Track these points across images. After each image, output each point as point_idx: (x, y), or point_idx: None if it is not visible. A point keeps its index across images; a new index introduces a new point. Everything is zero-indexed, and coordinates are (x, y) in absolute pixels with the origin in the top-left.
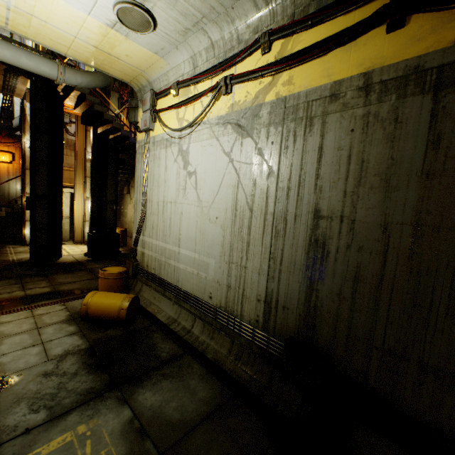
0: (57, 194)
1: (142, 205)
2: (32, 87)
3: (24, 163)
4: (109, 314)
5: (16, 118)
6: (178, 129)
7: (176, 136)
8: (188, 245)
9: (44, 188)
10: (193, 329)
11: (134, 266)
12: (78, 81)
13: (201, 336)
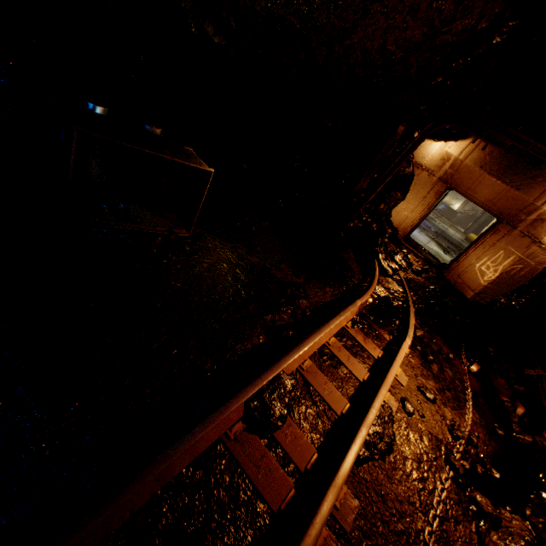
0: None
1: None
2: None
3: None
4: (471, 239)
5: None
6: None
7: None
8: None
9: None
10: None
11: None
12: None
13: None
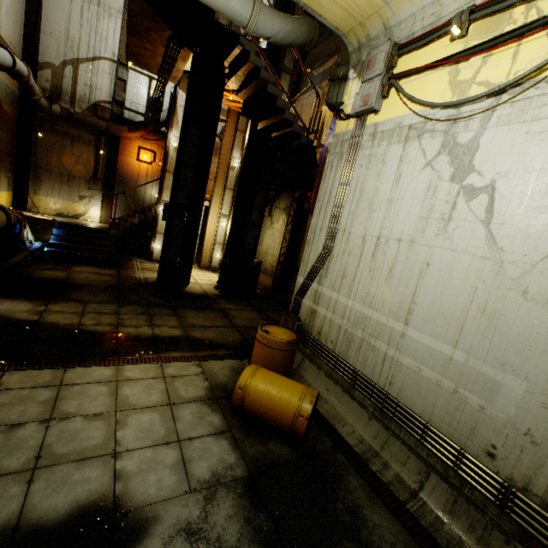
0: (197, 205)
1: (326, 236)
2: (194, 61)
3: (165, 164)
4: (278, 417)
5: (164, 110)
6: (459, 101)
7: (440, 118)
8: (433, 328)
9: (185, 195)
10: (422, 492)
11: (295, 328)
12: (274, 29)
13: (449, 521)
